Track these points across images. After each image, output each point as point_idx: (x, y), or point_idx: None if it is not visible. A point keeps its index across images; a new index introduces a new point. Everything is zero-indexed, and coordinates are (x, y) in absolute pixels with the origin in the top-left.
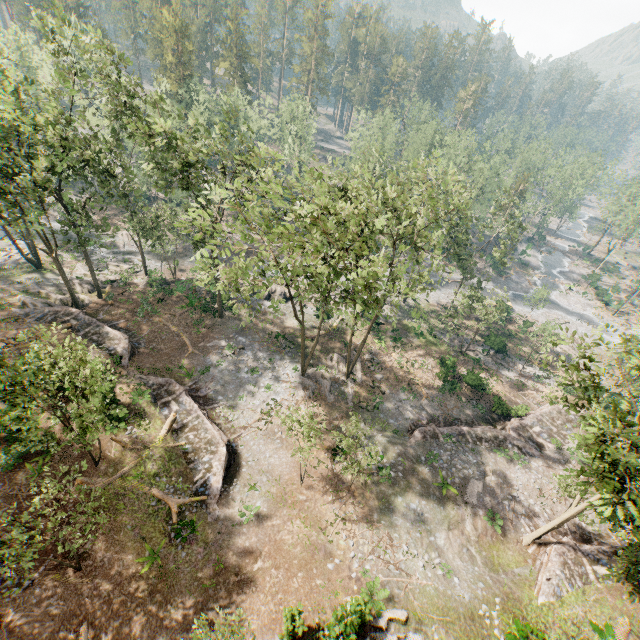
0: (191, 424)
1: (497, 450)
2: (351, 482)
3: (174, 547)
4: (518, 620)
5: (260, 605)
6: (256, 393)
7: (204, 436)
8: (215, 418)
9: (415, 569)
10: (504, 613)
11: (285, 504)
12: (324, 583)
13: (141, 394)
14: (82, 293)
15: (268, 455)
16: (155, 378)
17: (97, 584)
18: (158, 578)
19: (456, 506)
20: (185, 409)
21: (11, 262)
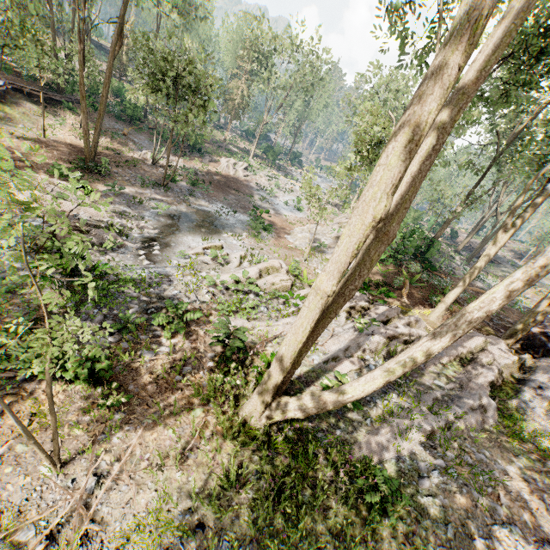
0: None
1: None
2: None
3: None
4: None
5: None
6: None
7: None
8: None
9: None
10: None
11: None
12: None
13: None
14: None
15: None
16: None
17: None
18: None
19: None
20: None
21: None
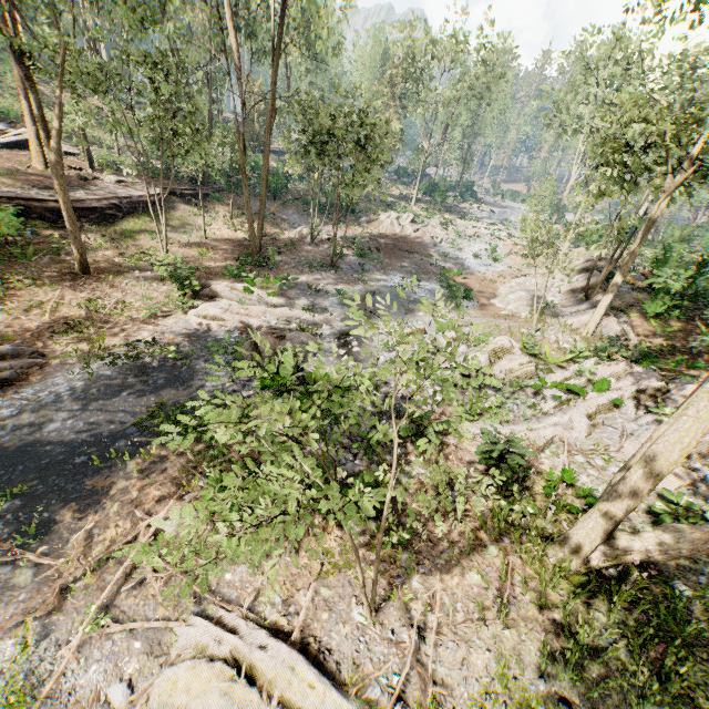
0: None
1: None
2: None
3: None
4: None
5: None
6: None
7: None
8: None
9: None
10: None
11: None
12: None
13: None
14: None
15: None
16: None
17: None
18: None
19: None
20: None
21: None
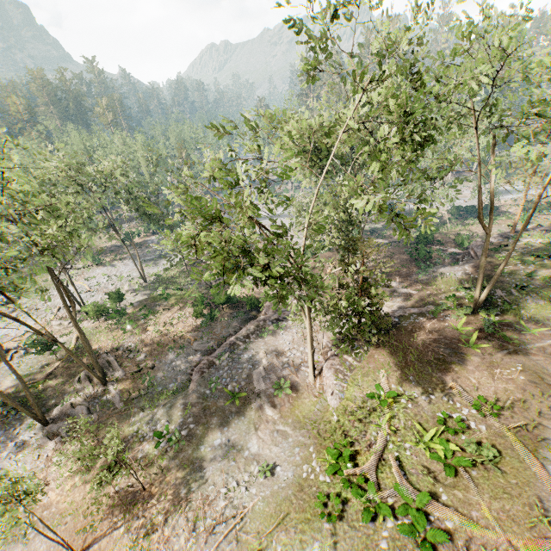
0: None
1: (262, 333)
2: (140, 485)
3: None
4: (328, 450)
5: None
6: None
7: None
8: None
9: (240, 501)
10: (320, 455)
11: None
12: None
13: None
14: None
15: None
16: None
17: None
18: None
19: (253, 405)
20: None
21: None
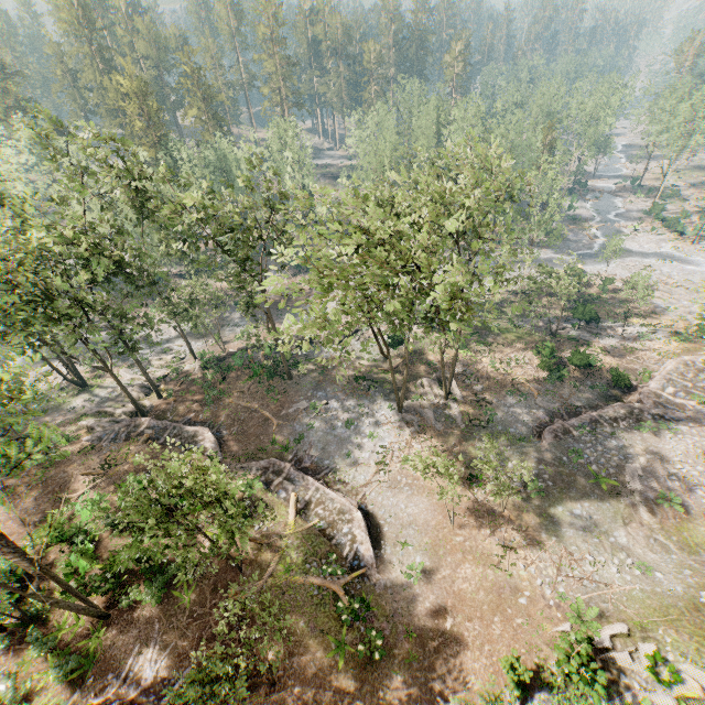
0: (314, 499)
1: (639, 426)
2: (503, 507)
3: (356, 631)
4: None
5: (472, 663)
6: (361, 445)
7: (333, 507)
8: (331, 485)
9: (611, 577)
10: None
11: (445, 551)
12: (525, 620)
13: (251, 484)
14: (139, 399)
15: (403, 506)
16: (256, 463)
17: (298, 692)
18: (356, 667)
19: (622, 498)
20: (301, 485)
21: (53, 390)
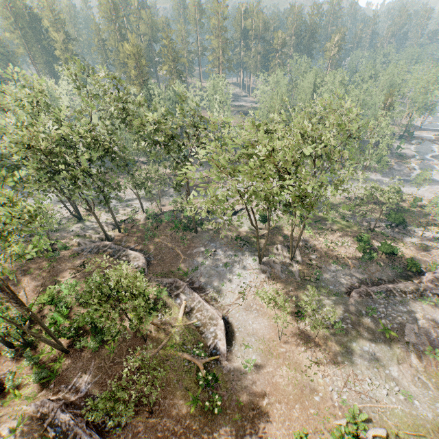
0: (196, 307)
1: (421, 299)
2: (315, 335)
3: (207, 393)
4: None
5: (275, 430)
6: (231, 280)
7: (206, 314)
8: (209, 301)
9: (381, 396)
10: None
11: (272, 356)
12: (316, 411)
13: (161, 291)
14: (108, 231)
15: (251, 322)
16: (166, 279)
17: (165, 421)
18: (202, 415)
19: (399, 345)
20: (190, 297)
21: (64, 219)
